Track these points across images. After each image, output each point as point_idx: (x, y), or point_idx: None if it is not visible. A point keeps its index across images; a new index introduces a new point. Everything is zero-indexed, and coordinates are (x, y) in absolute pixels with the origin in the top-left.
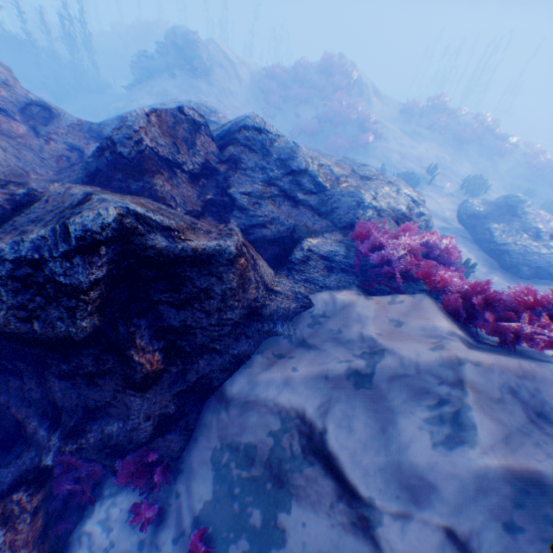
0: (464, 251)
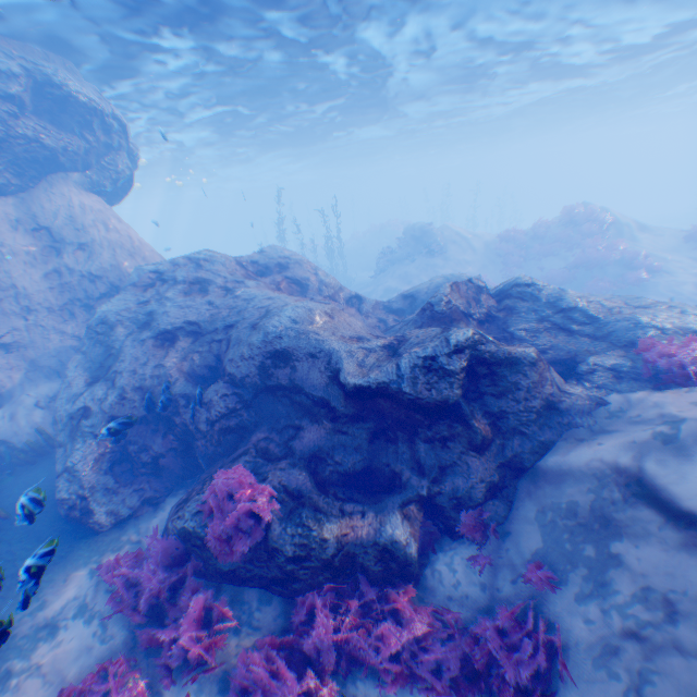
0: None
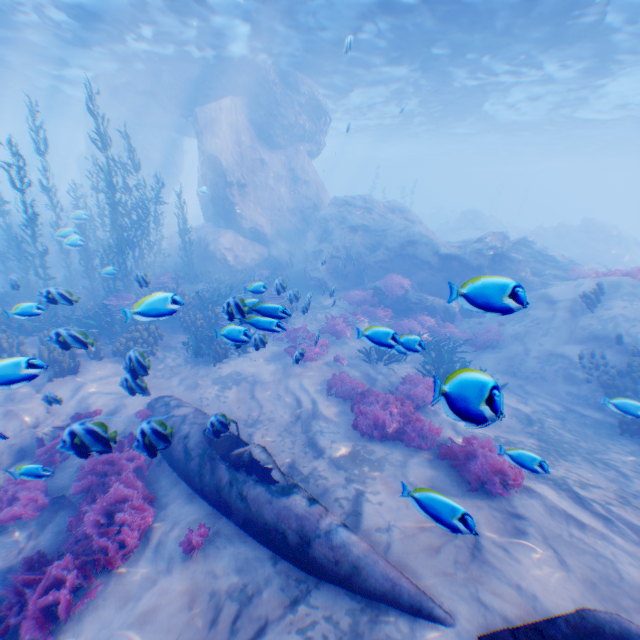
0: None
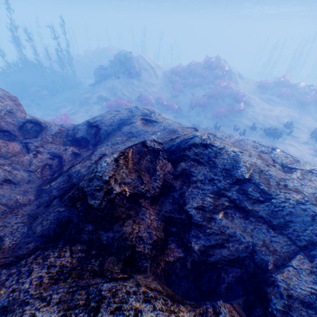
0: None
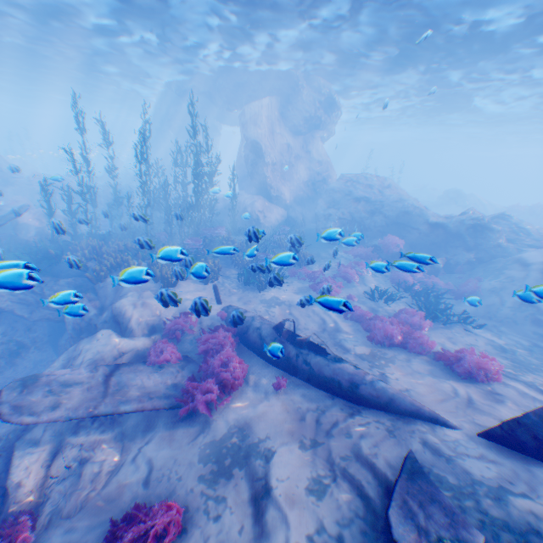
0: None
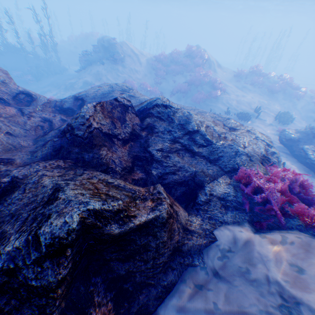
0: (289, 164)
